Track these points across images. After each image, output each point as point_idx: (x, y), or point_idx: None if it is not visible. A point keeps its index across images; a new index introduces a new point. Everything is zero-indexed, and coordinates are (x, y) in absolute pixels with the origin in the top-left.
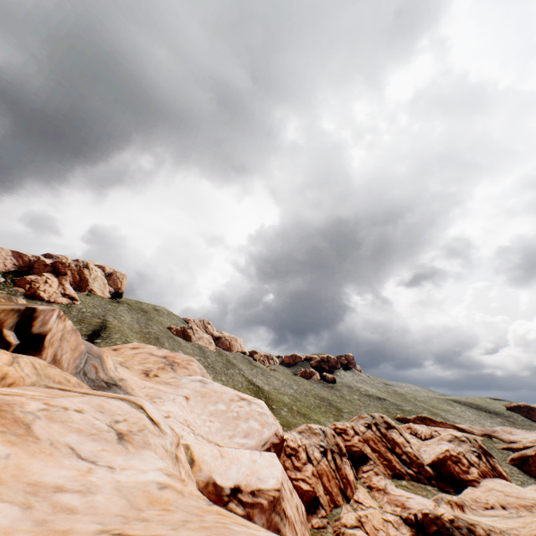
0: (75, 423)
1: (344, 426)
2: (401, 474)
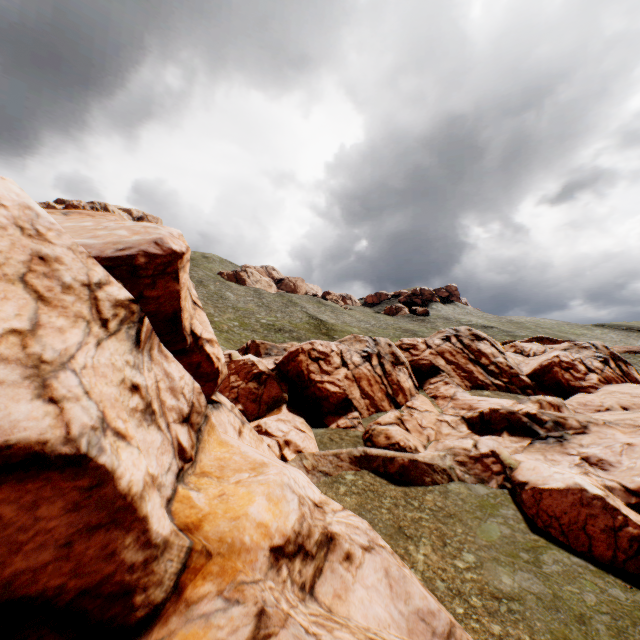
0: None
1: (414, 342)
2: (484, 385)
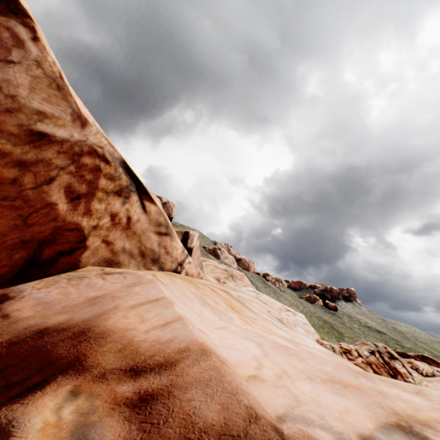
0: (256, 307)
1: (348, 348)
2: None
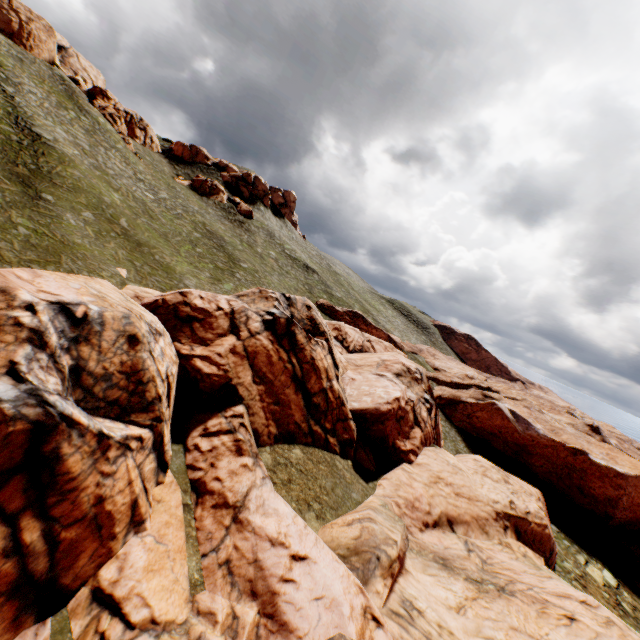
0: None
1: (211, 306)
2: (298, 434)
